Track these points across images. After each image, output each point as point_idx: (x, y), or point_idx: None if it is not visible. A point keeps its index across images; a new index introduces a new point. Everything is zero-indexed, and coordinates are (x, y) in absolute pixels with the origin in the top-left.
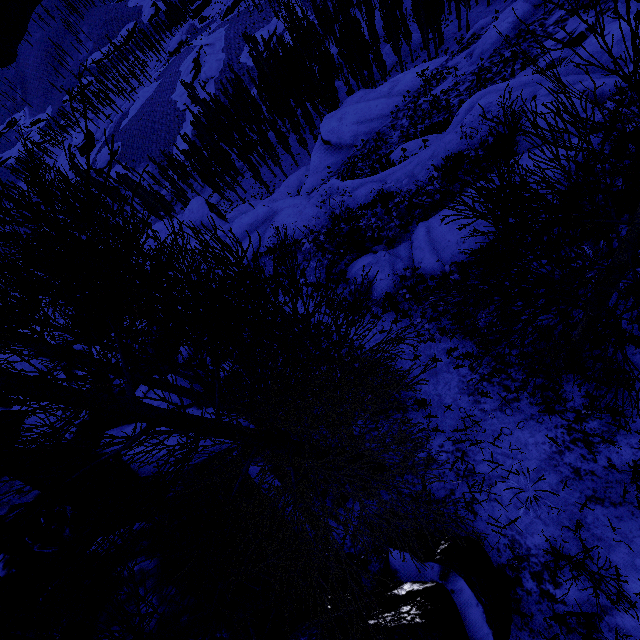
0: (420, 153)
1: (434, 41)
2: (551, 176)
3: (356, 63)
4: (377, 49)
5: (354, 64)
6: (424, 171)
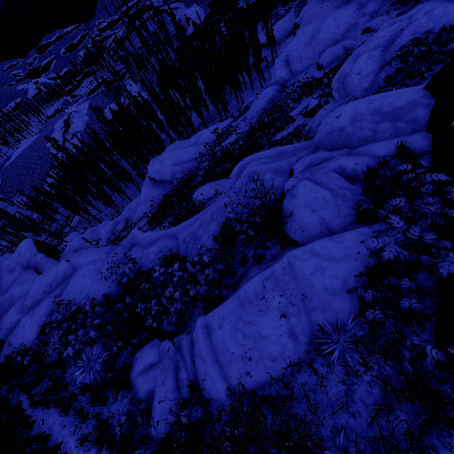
0: (204, 211)
1: (223, 110)
2: (335, 284)
3: (173, 123)
4: (185, 115)
5: (171, 124)
6: (206, 235)
